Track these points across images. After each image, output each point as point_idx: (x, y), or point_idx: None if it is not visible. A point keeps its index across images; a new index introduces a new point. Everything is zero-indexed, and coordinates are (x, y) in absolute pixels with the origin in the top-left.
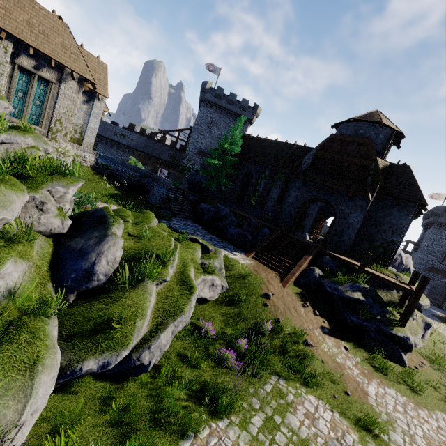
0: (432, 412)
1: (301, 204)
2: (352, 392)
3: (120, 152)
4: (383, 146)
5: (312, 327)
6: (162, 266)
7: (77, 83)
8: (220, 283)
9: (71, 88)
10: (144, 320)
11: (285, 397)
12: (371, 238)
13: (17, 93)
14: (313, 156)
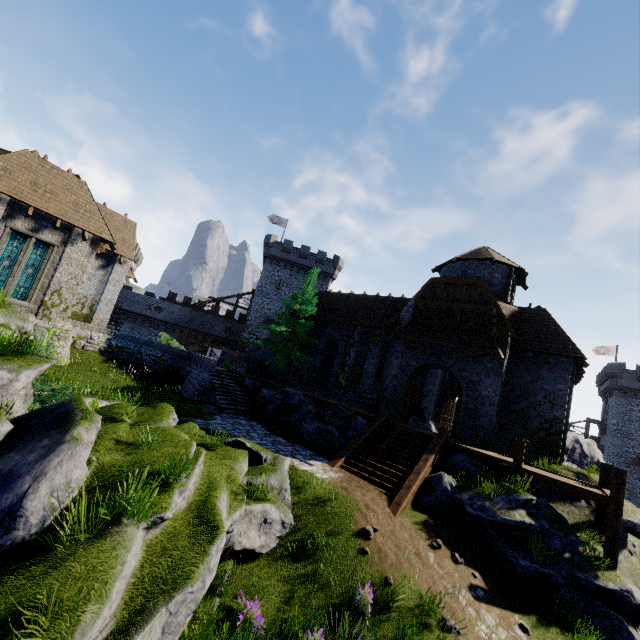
0: None
1: (409, 375)
2: None
3: (155, 330)
4: (504, 287)
5: (453, 588)
6: (162, 491)
7: (90, 244)
8: (279, 518)
9: (80, 250)
10: (103, 605)
11: None
12: (522, 417)
13: (2, 261)
14: (413, 307)
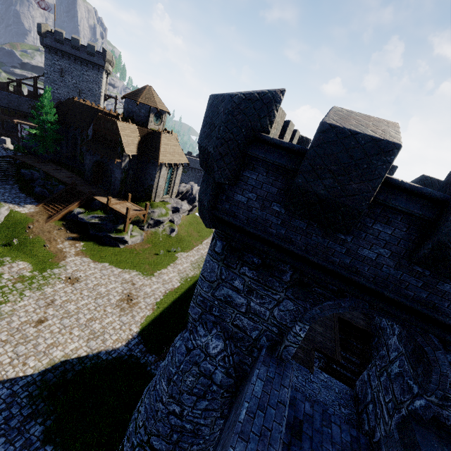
0: (101, 263)
1: (92, 165)
2: (54, 260)
3: None
4: (147, 118)
5: (58, 238)
6: None
7: None
8: None
9: None
10: None
11: (3, 263)
12: (143, 183)
13: None
14: (93, 130)
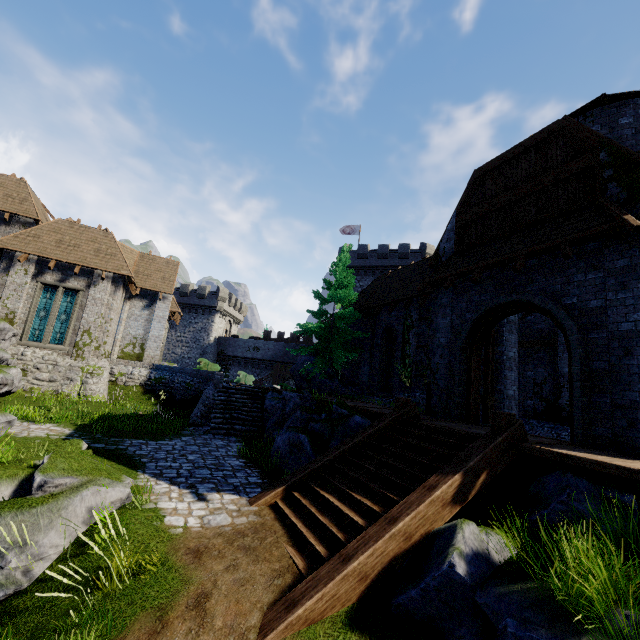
0: None
1: (464, 338)
2: None
3: (256, 370)
4: None
5: None
6: None
7: (113, 283)
8: None
9: (103, 290)
10: None
11: None
12: None
13: (40, 313)
14: (455, 229)
